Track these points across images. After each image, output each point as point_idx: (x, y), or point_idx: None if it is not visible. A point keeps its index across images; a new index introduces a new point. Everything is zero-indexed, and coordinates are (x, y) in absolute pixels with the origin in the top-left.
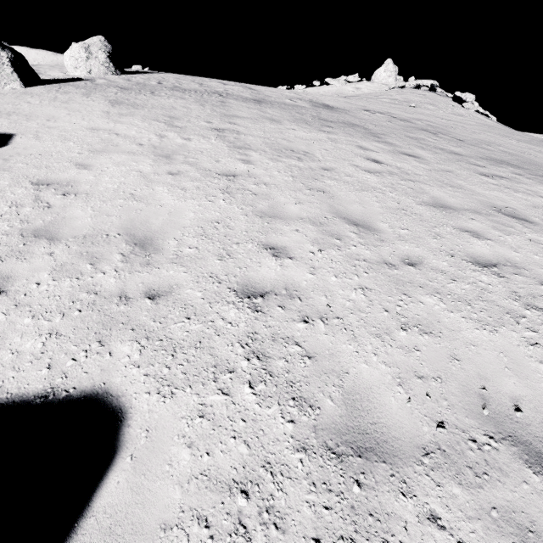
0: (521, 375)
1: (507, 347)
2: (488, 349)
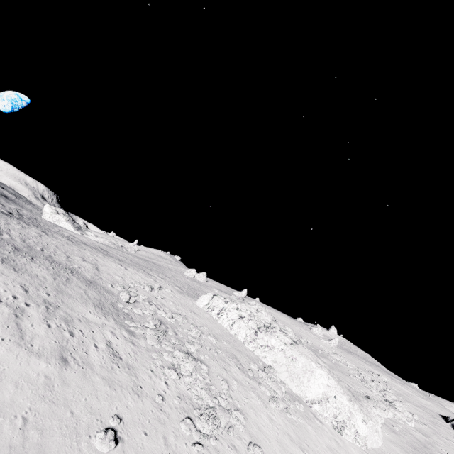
0: None
1: None
2: None
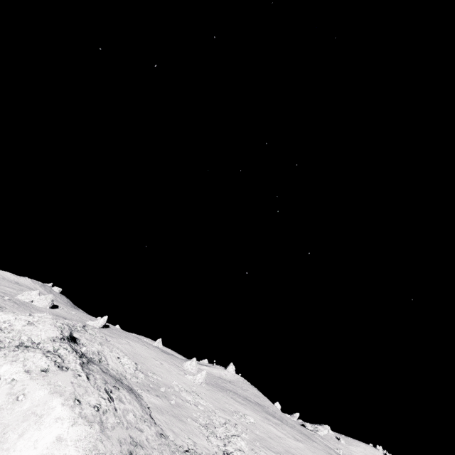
0: None
1: None
2: None
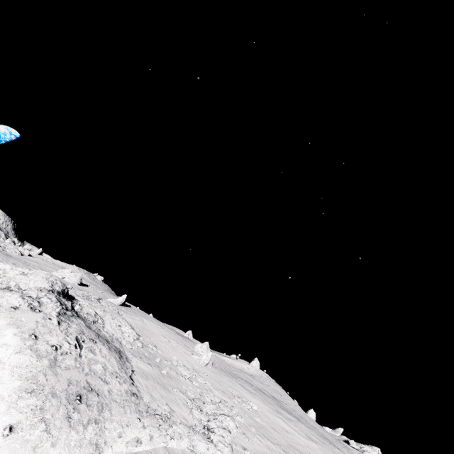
0: None
1: None
2: None
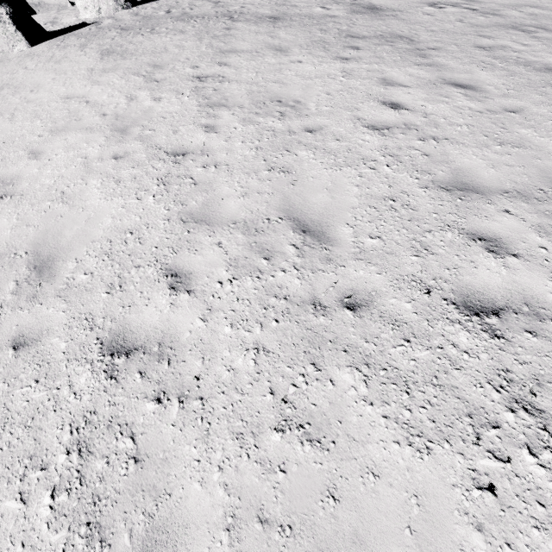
0: (427, 548)
1: (432, 486)
2: (395, 487)
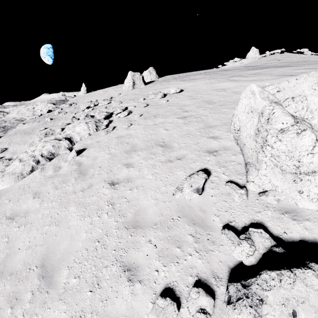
0: None
1: None
2: None
